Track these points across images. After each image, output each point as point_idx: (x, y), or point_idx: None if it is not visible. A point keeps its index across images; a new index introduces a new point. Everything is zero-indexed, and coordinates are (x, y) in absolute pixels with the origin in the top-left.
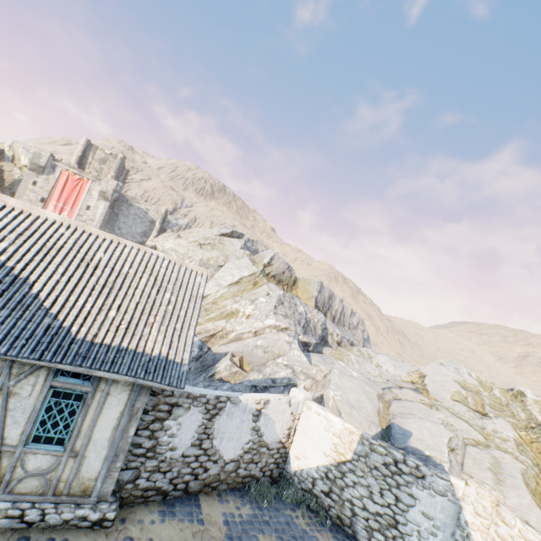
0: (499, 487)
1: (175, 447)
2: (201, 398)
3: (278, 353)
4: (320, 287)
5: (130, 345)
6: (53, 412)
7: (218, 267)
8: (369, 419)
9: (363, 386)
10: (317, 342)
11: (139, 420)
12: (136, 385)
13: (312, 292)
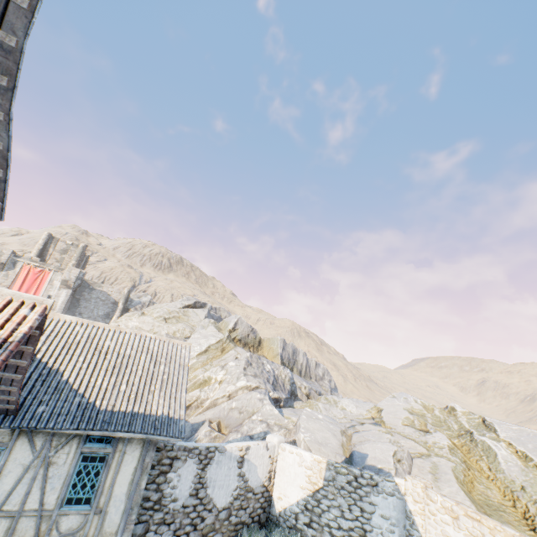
0: (436, 483)
1: (176, 498)
2: (195, 450)
3: (252, 411)
4: (284, 344)
5: (140, 409)
6: (82, 474)
7: (185, 339)
8: (335, 451)
9: (327, 425)
10: (287, 397)
11: (148, 473)
12: (146, 442)
13: (277, 350)
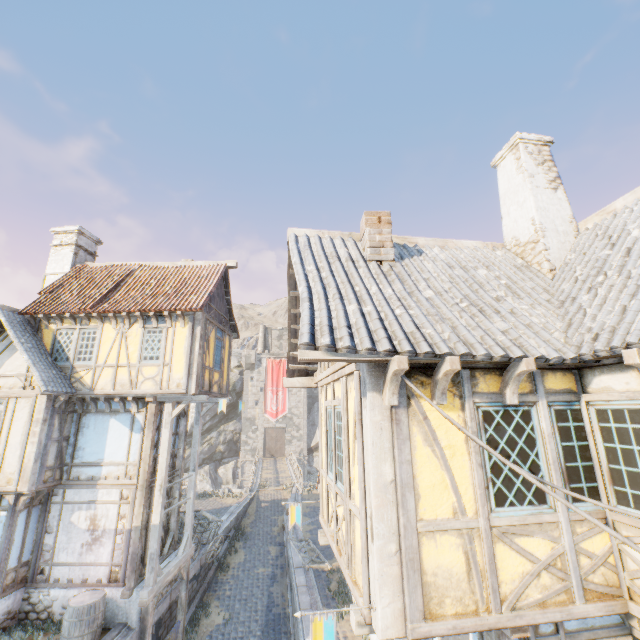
0: None
1: None
2: None
3: None
4: None
5: None
6: None
7: None
8: None
9: None
10: None
11: None
12: None
13: None
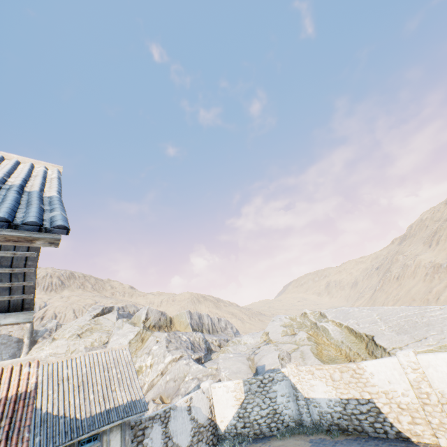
0: (304, 361)
1: None
2: (156, 416)
3: (184, 375)
4: (190, 315)
5: (111, 406)
6: None
7: (104, 345)
8: (247, 373)
9: (237, 359)
10: (205, 354)
11: (131, 446)
12: (123, 426)
13: (186, 321)
